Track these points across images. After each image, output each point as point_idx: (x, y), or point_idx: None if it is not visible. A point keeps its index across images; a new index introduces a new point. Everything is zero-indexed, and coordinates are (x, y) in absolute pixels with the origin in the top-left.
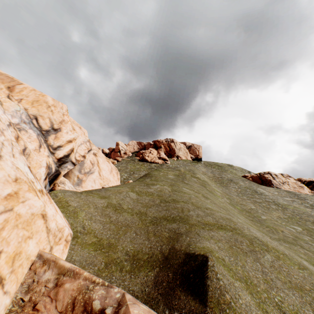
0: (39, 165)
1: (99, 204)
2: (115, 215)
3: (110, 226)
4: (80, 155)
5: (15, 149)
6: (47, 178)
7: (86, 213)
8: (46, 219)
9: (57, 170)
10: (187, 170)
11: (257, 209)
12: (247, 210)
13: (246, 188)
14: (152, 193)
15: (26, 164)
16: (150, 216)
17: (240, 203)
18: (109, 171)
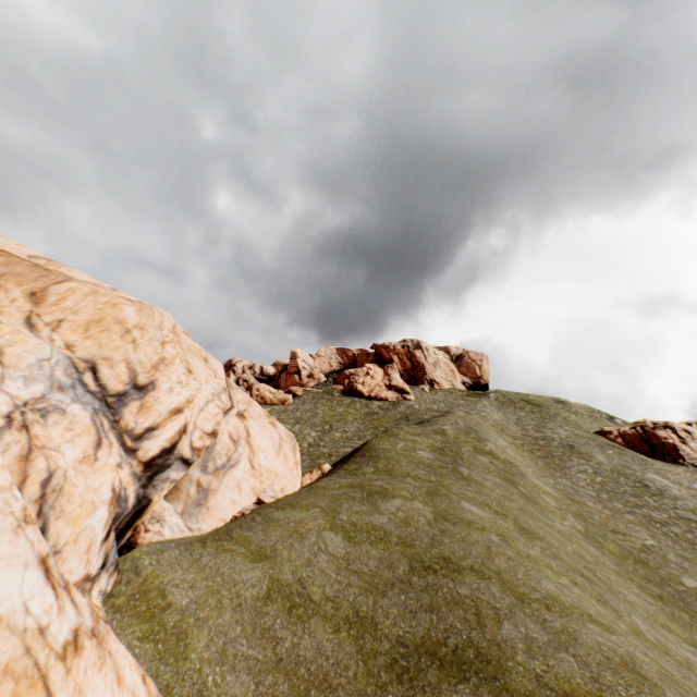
0: (90, 506)
1: (248, 588)
2: (288, 632)
3: (275, 685)
4: (204, 434)
5: (2, 524)
6: (113, 531)
7: (211, 632)
8: None
9: (142, 497)
10: (461, 431)
11: (662, 550)
12: (635, 556)
13: (614, 472)
14: (386, 530)
15: (33, 556)
16: (388, 636)
17: (610, 527)
18: (274, 449)
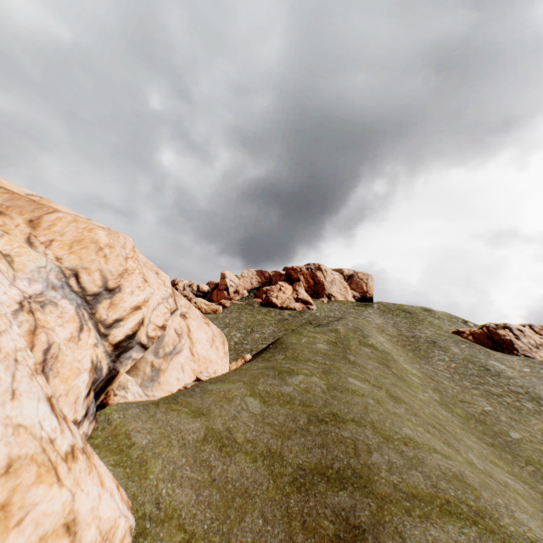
0: (76, 371)
1: (190, 434)
2: (220, 462)
3: (210, 496)
4: (156, 327)
5: (22, 371)
6: (92, 391)
7: (164, 461)
8: (74, 531)
9: (112, 369)
10: (350, 330)
11: (497, 413)
12: (476, 417)
13: (465, 360)
14: (291, 396)
15: (43, 394)
16: (291, 464)
17: (459, 398)
18: (208, 342)
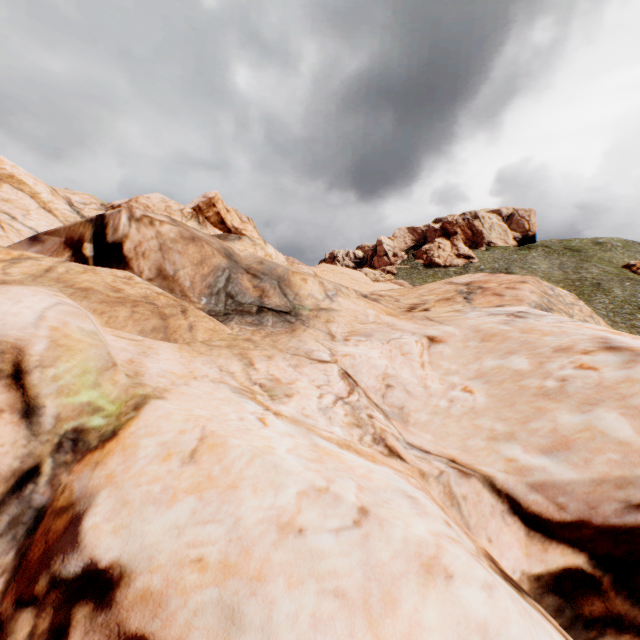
0: None
1: None
2: None
3: None
4: None
5: None
6: None
7: None
8: None
9: None
10: None
11: None
12: None
13: (622, 301)
14: None
15: None
16: None
17: None
18: None
